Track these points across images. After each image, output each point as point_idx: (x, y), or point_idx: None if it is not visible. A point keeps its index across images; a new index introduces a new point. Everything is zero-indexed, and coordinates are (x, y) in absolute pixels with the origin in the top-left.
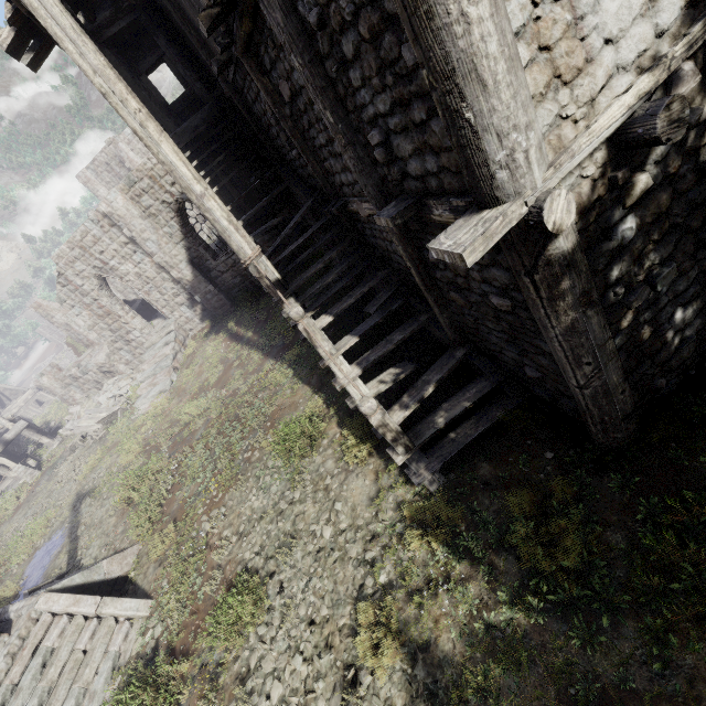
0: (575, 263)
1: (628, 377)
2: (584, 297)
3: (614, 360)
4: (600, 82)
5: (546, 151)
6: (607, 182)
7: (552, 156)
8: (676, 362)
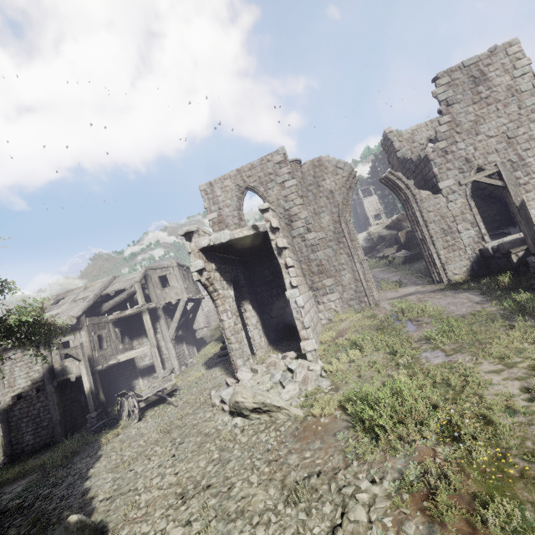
0: (1, 413)
1: (13, 446)
2: (2, 420)
3: (7, 437)
4: (16, 389)
5: (5, 395)
6: (15, 403)
7: (6, 395)
8: (26, 449)
